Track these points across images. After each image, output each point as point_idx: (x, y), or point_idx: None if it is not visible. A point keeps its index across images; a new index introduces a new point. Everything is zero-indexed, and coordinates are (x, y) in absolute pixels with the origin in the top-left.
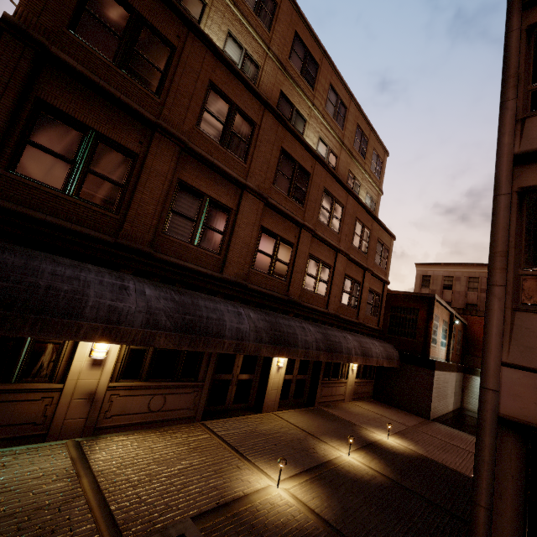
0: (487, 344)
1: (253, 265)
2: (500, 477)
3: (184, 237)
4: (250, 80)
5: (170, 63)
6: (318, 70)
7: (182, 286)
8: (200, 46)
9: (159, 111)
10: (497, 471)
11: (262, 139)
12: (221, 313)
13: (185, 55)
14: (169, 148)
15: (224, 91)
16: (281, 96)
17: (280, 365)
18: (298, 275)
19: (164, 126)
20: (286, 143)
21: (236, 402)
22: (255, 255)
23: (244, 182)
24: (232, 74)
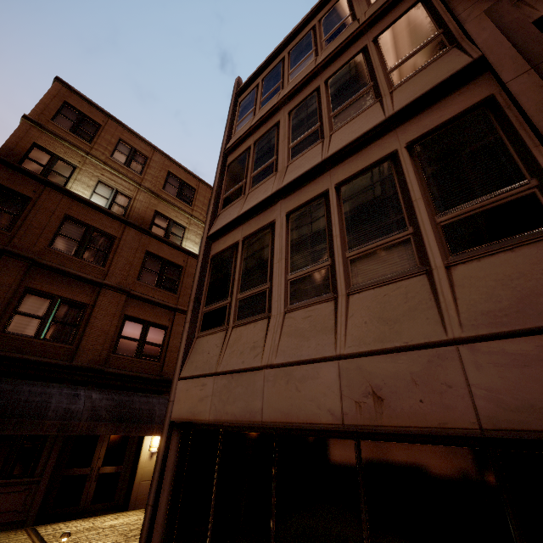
0: (176, 367)
1: (115, 350)
2: (166, 474)
3: (28, 334)
4: (108, 209)
5: (25, 208)
6: (195, 192)
7: (19, 377)
8: (56, 194)
9: (9, 240)
10: (166, 470)
11: (123, 247)
12: (50, 396)
13: (40, 202)
14: (17, 265)
15: (81, 219)
16: (156, 214)
17: (153, 450)
18: (174, 354)
19: (11, 250)
20: (152, 246)
21: (96, 501)
22: (117, 341)
23: (101, 281)
24: (90, 207)
